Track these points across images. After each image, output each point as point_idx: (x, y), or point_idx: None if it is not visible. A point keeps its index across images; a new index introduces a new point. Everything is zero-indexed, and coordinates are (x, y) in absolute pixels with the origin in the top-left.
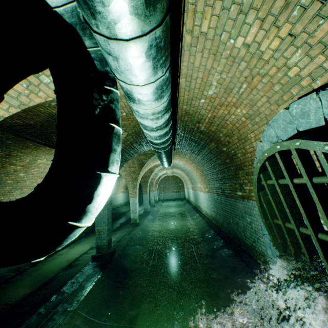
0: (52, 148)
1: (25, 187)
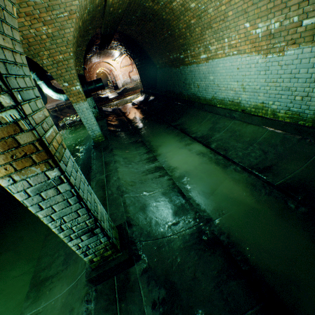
0: (107, 1)
1: (214, 22)
